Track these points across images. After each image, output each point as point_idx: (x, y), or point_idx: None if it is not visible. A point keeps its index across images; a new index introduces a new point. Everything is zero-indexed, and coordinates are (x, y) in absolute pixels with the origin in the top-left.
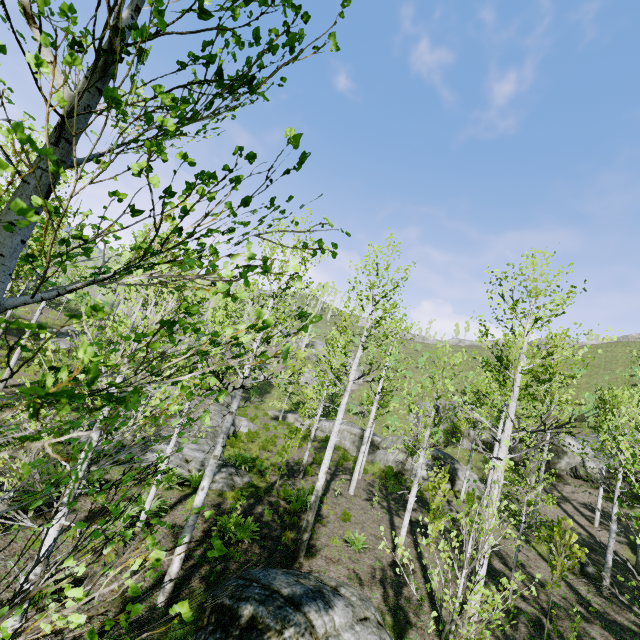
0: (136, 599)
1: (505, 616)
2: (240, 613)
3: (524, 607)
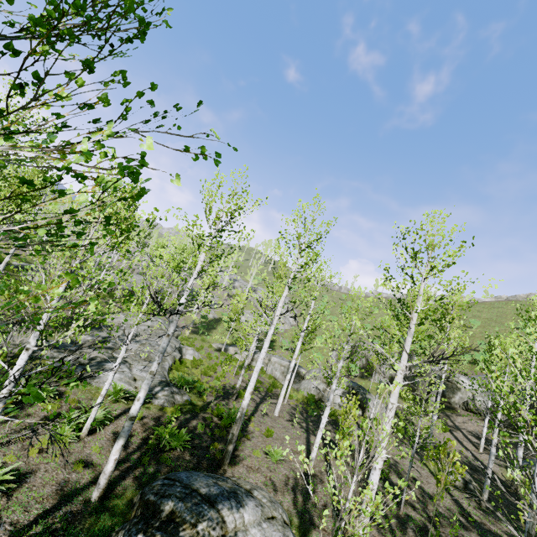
0: (73, 493)
1: (397, 522)
2: (162, 508)
3: (414, 515)
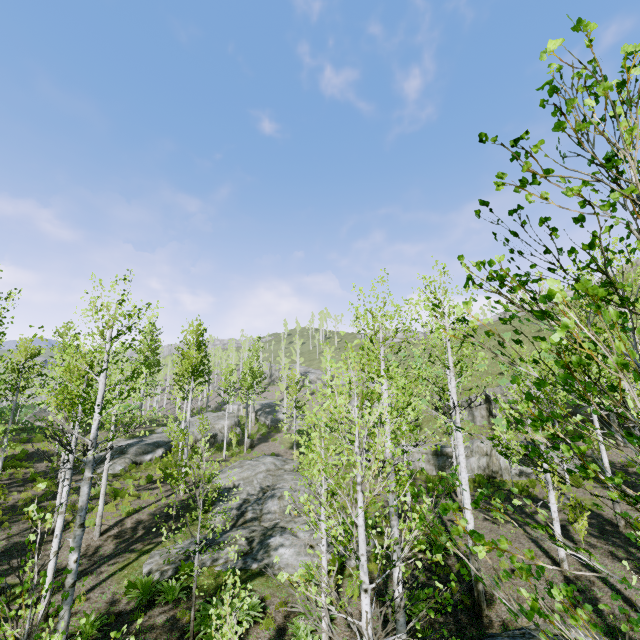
0: None
1: None
2: None
3: None
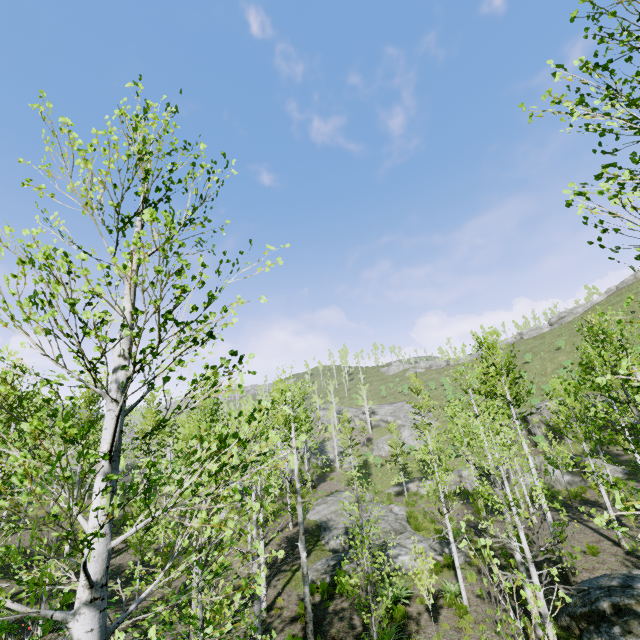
0: (527, 639)
1: None
2: (602, 609)
3: None
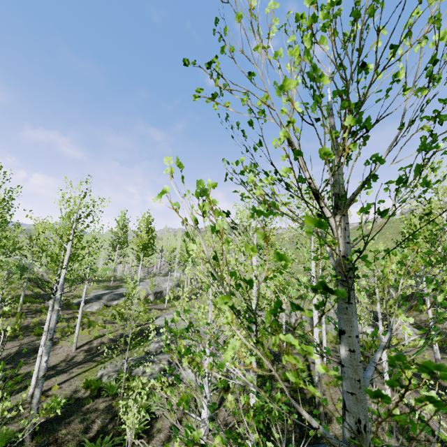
0: None
1: None
2: None
3: None
